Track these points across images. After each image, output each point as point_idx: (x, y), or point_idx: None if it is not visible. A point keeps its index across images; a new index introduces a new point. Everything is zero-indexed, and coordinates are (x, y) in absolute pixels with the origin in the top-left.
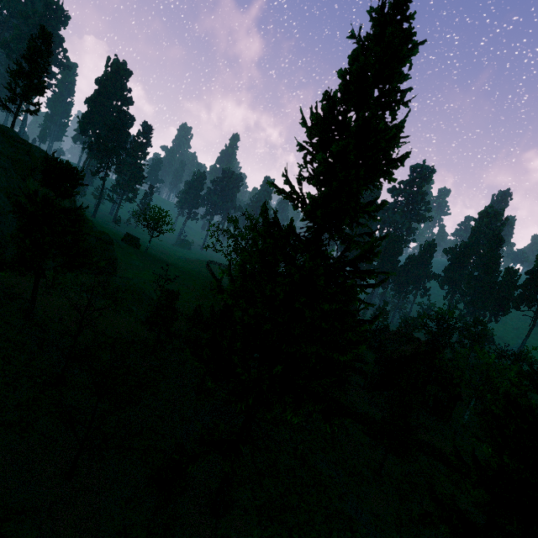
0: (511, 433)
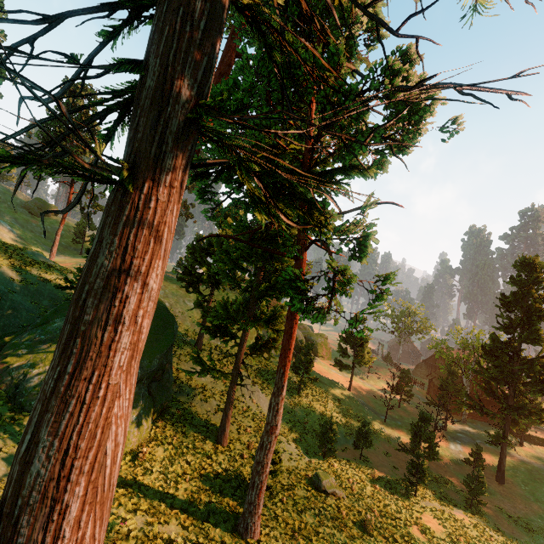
0: None
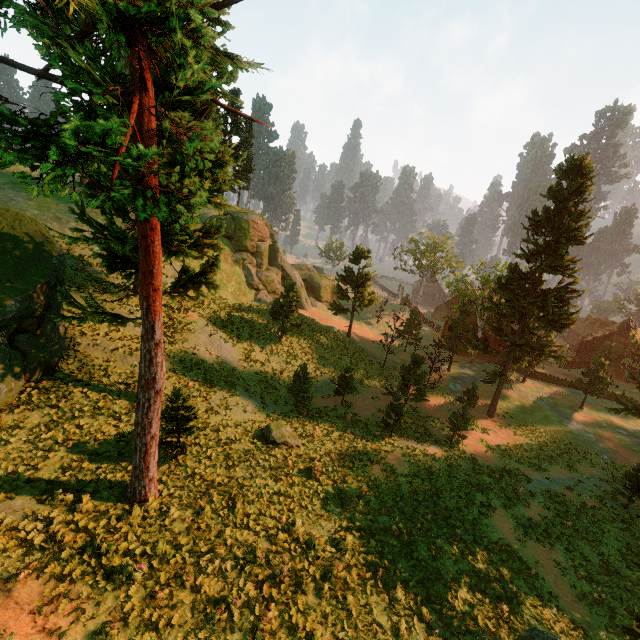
0: None
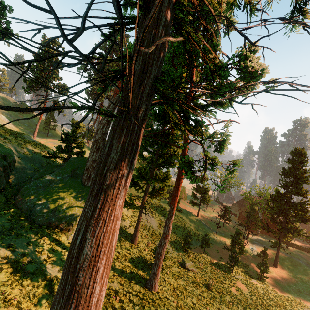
0: None
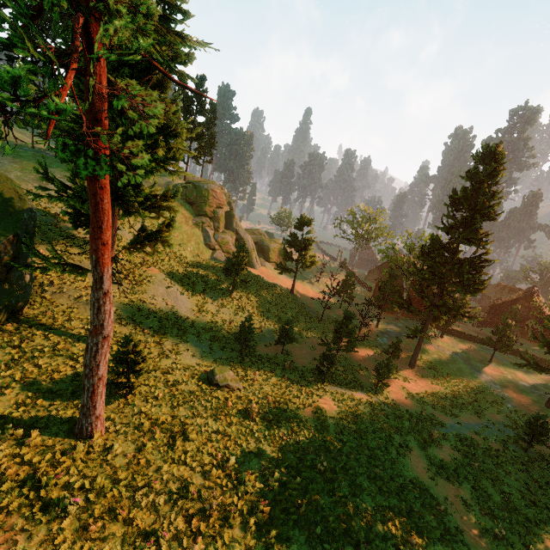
0: None
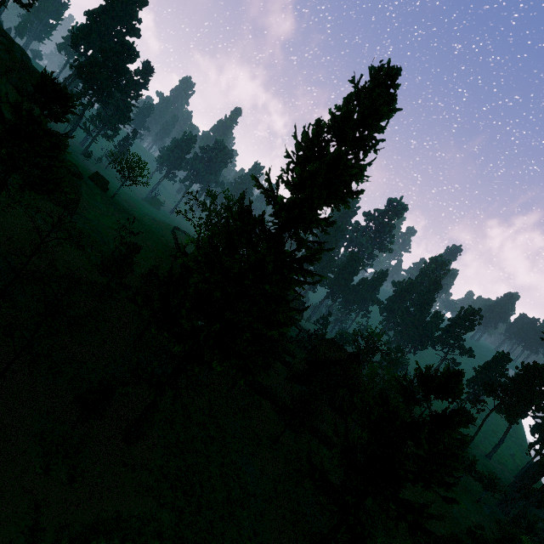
0: (374, 417)
